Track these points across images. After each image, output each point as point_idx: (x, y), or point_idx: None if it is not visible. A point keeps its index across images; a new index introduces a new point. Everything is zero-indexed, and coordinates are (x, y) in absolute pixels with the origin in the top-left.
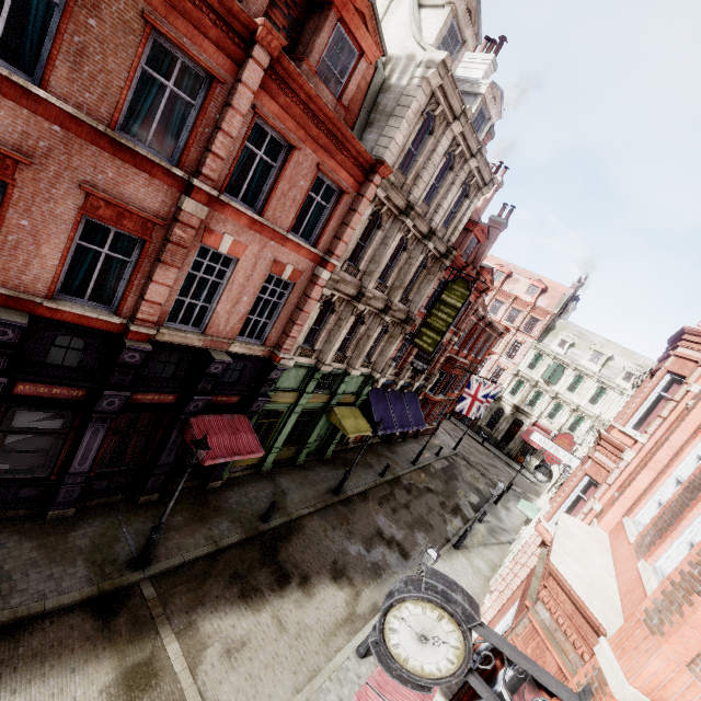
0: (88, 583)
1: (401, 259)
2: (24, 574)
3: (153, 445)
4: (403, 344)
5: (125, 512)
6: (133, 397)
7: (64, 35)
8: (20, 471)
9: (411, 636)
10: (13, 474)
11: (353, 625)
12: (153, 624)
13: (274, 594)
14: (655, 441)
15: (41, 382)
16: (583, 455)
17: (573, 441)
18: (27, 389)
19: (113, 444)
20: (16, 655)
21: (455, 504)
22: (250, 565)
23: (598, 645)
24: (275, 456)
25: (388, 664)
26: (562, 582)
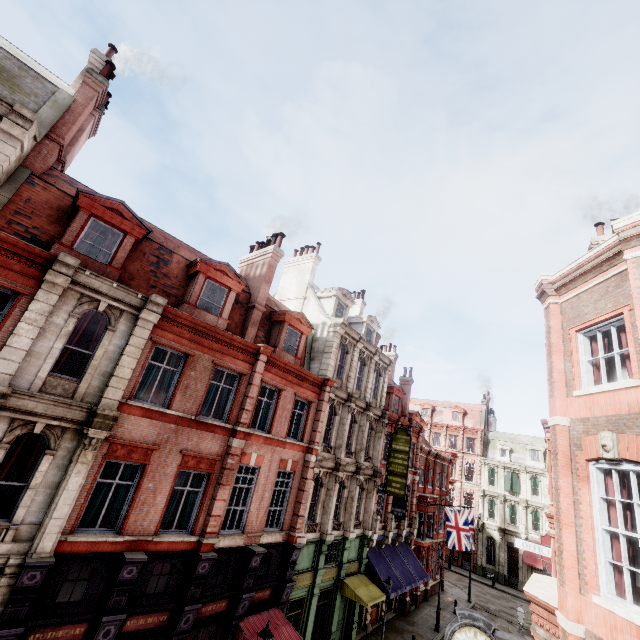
0: None
1: (355, 429)
2: None
3: None
4: (379, 496)
5: None
6: (199, 610)
7: (181, 383)
8: None
9: None
10: None
11: None
12: None
13: None
14: None
15: (142, 613)
16: None
17: None
18: (132, 624)
19: None
20: None
21: None
22: None
23: (557, 616)
24: None
25: None
26: (534, 599)
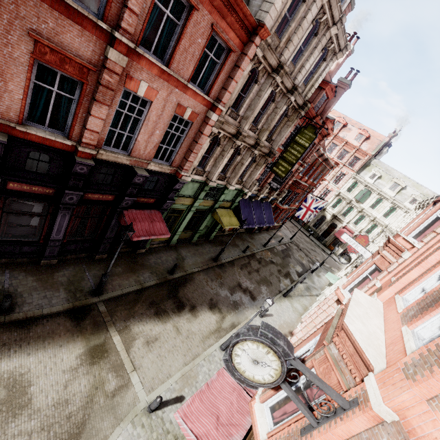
0: (67, 301)
1: (270, 108)
2: (30, 294)
3: (101, 226)
4: (265, 170)
5: (87, 263)
6: (85, 195)
7: None
8: (22, 236)
9: (248, 360)
10: (17, 238)
11: (219, 334)
12: (105, 326)
13: (175, 314)
14: (427, 248)
15: (23, 182)
16: (373, 249)
17: (368, 240)
18: (16, 186)
19: (76, 223)
20: (29, 336)
21: (287, 271)
22: (161, 298)
23: (367, 377)
24: (178, 236)
25: (233, 372)
26: (350, 335)
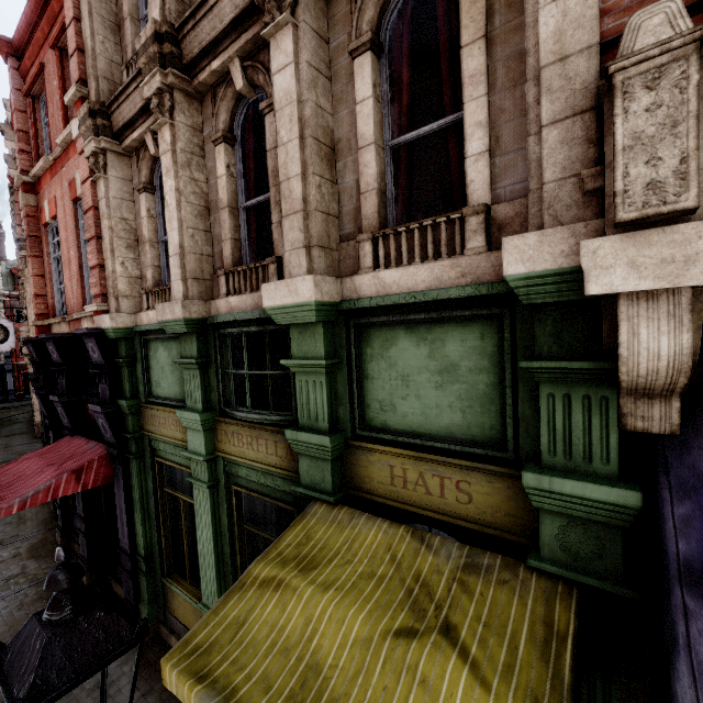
0: None
1: None
2: None
3: None
4: None
5: None
6: None
7: None
8: None
9: None
10: None
11: None
12: None
13: None
14: None
15: None
16: None
17: None
18: None
19: None
20: None
21: None
22: None
23: None
24: None
25: None
26: None
